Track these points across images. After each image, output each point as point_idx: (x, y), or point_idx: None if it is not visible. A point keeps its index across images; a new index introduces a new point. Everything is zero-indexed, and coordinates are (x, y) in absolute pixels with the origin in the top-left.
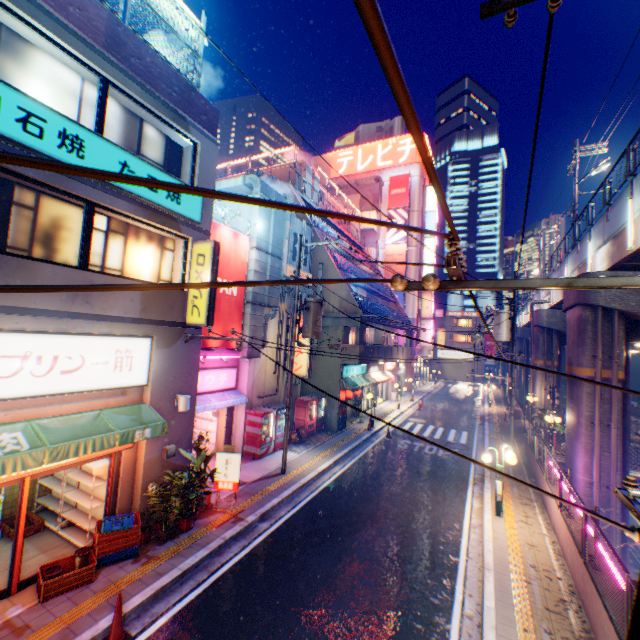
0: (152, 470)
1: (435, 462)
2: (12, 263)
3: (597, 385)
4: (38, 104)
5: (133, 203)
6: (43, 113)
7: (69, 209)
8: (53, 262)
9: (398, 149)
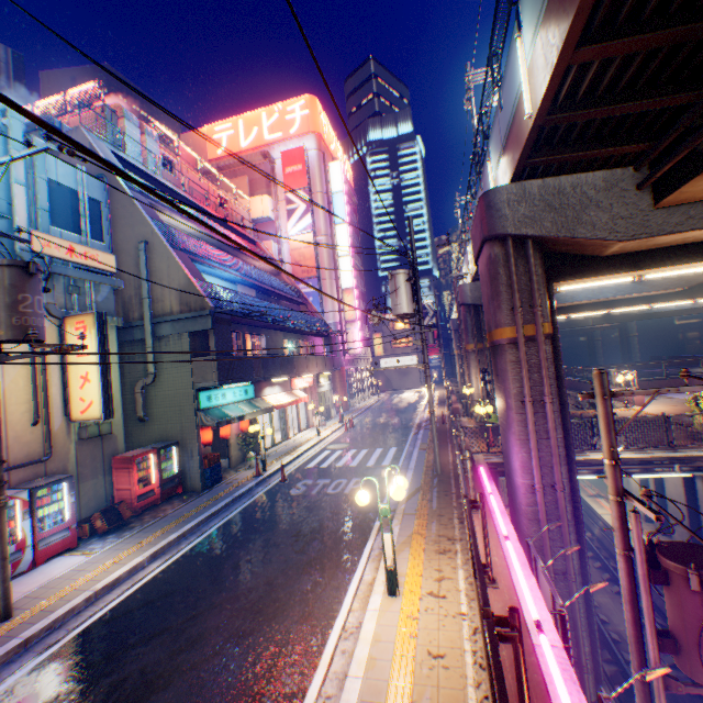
0: None
1: (335, 507)
2: None
3: (522, 348)
4: None
5: None
6: None
7: None
8: None
9: (287, 117)
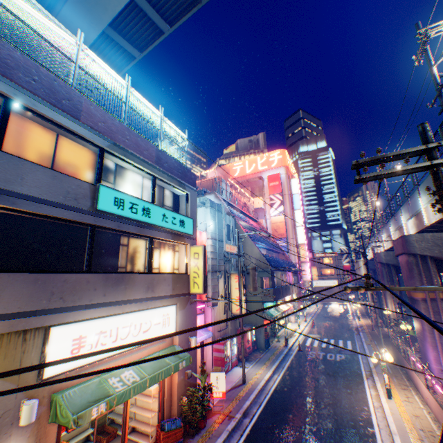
0: (181, 387)
1: (337, 365)
2: (127, 277)
3: (428, 303)
4: (135, 198)
5: (167, 233)
6: (137, 201)
7: (140, 241)
8: (139, 272)
9: (270, 159)
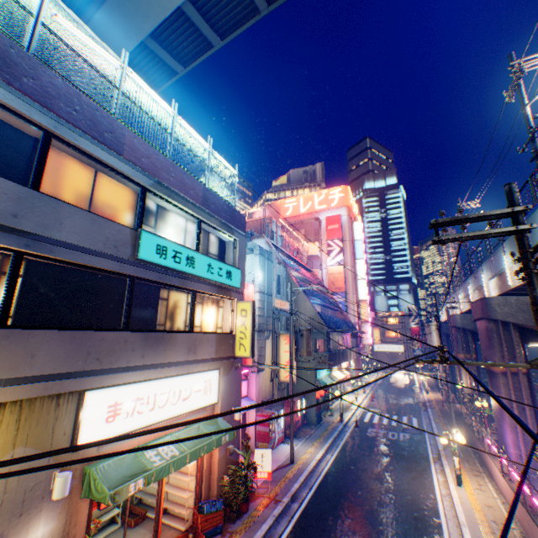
0: (221, 465)
1: (400, 446)
2: (167, 336)
3: (509, 377)
4: (179, 245)
5: (212, 285)
6: (181, 249)
7: (181, 295)
8: (180, 331)
9: (329, 197)
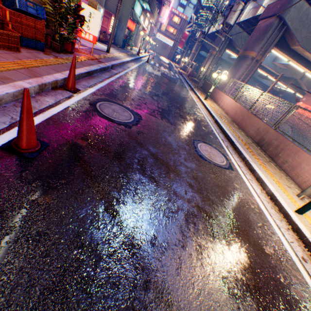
0: None
1: (173, 79)
2: None
3: (253, 62)
4: None
5: None
6: None
7: None
8: None
9: None
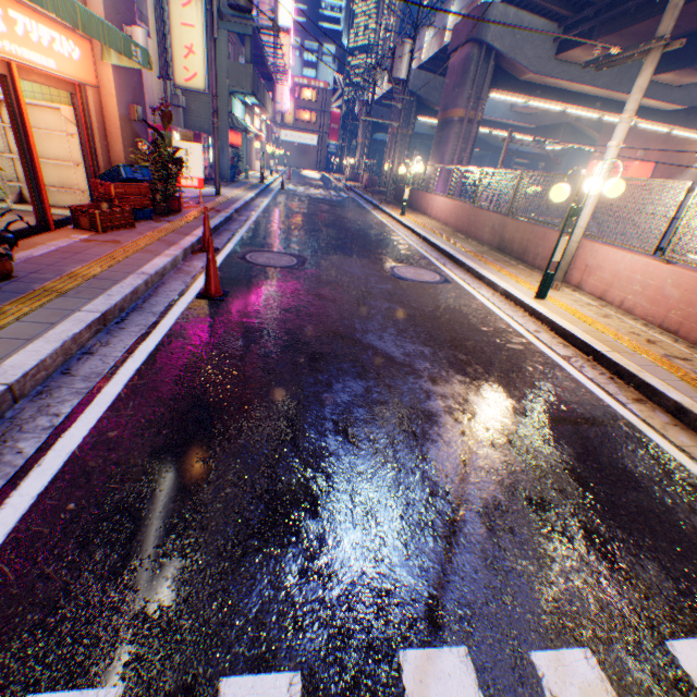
0: (127, 134)
1: (337, 203)
2: None
3: (465, 126)
4: None
5: None
6: None
7: None
8: None
9: None
